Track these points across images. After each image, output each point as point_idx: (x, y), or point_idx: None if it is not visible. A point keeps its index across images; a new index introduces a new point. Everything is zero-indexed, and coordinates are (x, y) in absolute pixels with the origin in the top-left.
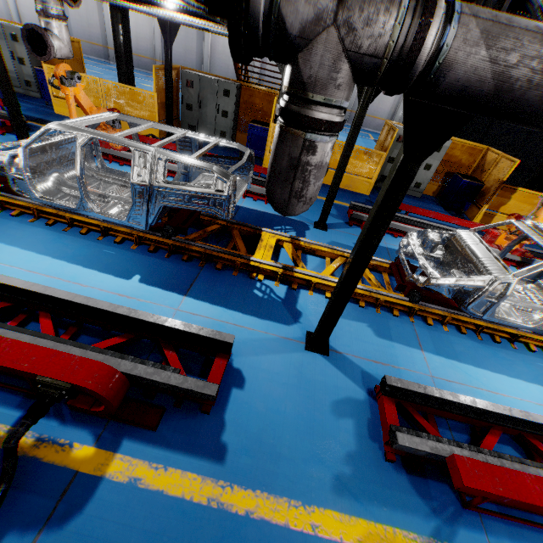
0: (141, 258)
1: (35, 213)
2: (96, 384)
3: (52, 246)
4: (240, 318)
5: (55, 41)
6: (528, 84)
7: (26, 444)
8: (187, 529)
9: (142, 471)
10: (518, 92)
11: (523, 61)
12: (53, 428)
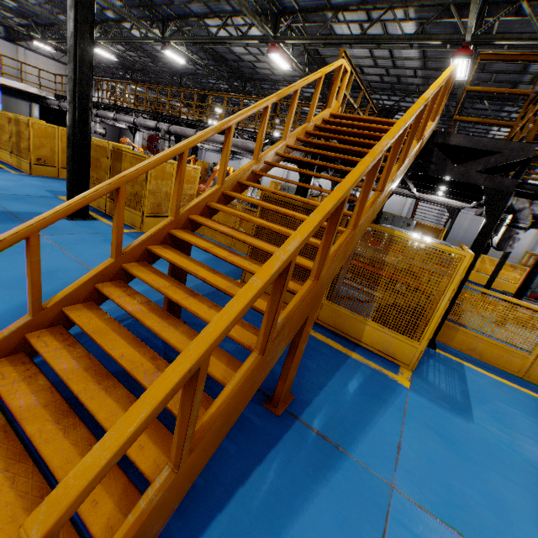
0: None
1: None
2: None
3: None
4: None
5: None
6: None
7: None
8: None
9: None
10: None
11: None
12: None
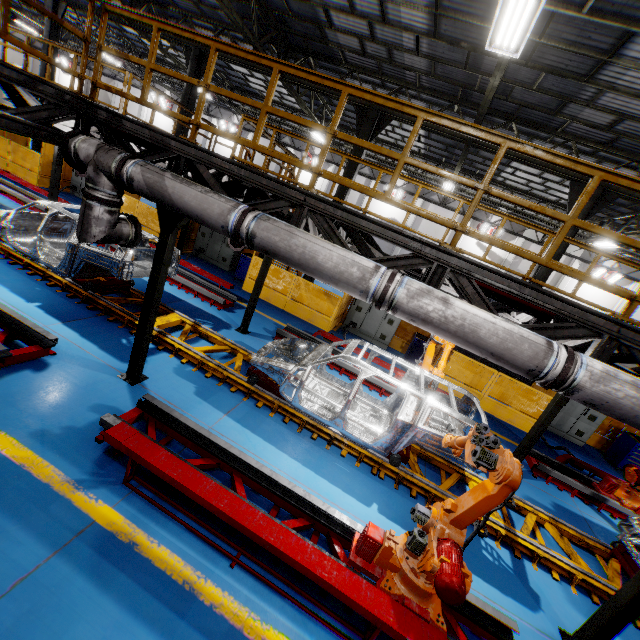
0: (56, 297)
1: (8, 254)
2: None
3: None
4: (89, 346)
5: None
6: (159, 192)
7: None
8: None
9: None
10: (158, 195)
11: (155, 183)
12: None
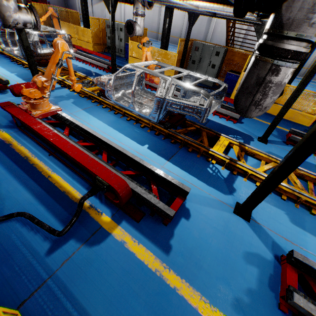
0: (150, 137)
1: (111, 107)
2: (118, 188)
3: (114, 123)
4: (195, 181)
5: (137, 27)
6: None
7: (86, 205)
8: (142, 278)
9: (127, 239)
10: None
11: None
12: (96, 203)
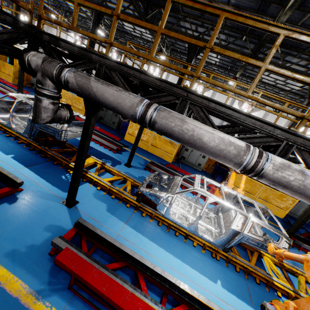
0: (23, 150)
1: None
2: None
3: None
4: (43, 182)
5: None
6: (87, 90)
7: None
8: None
9: None
10: (86, 92)
11: (84, 84)
12: None
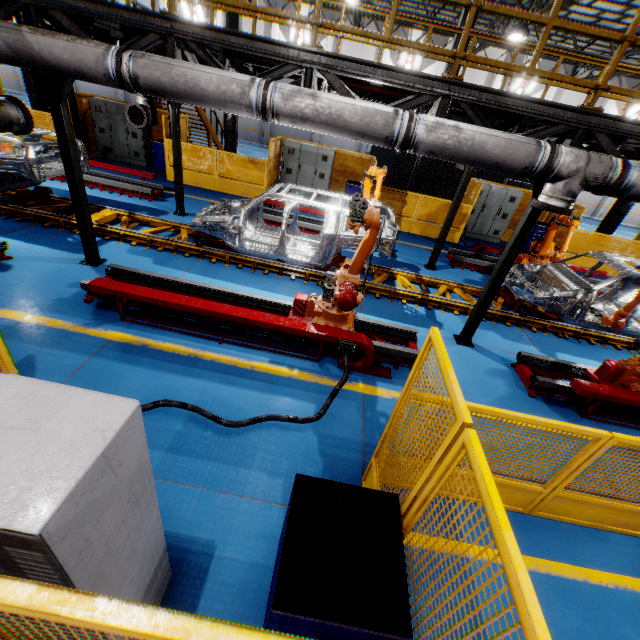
0: None
1: None
2: None
3: None
4: (39, 248)
5: None
6: (27, 52)
7: None
8: None
9: None
10: (27, 56)
11: (18, 43)
12: None
